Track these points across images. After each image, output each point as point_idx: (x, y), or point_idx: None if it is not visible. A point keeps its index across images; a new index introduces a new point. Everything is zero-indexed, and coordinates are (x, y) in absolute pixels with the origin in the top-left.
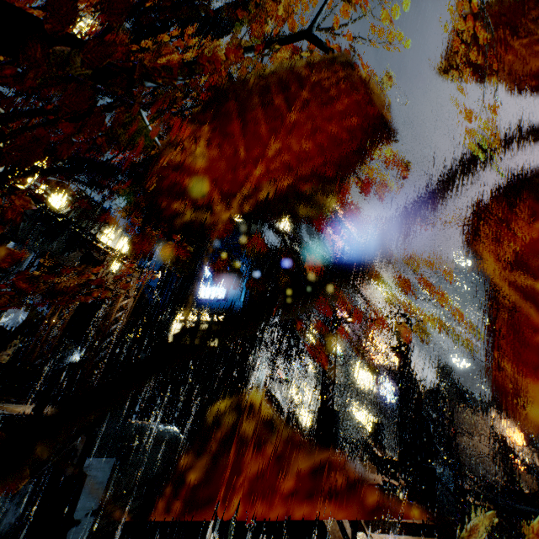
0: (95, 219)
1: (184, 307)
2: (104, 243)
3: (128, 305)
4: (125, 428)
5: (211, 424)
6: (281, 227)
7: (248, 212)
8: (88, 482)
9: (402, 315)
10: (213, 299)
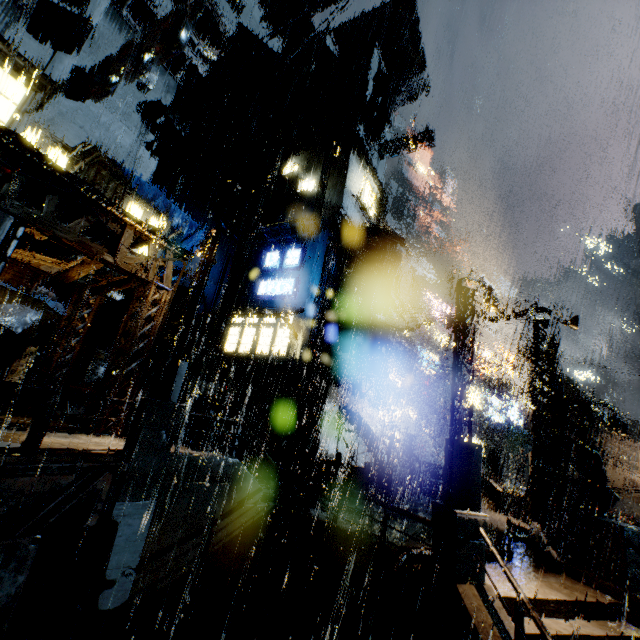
0: (114, 187)
1: (241, 308)
2: (117, 207)
3: (163, 299)
4: (166, 462)
5: (283, 449)
6: (365, 199)
7: (319, 176)
8: (120, 533)
9: (545, 310)
10: (277, 296)
